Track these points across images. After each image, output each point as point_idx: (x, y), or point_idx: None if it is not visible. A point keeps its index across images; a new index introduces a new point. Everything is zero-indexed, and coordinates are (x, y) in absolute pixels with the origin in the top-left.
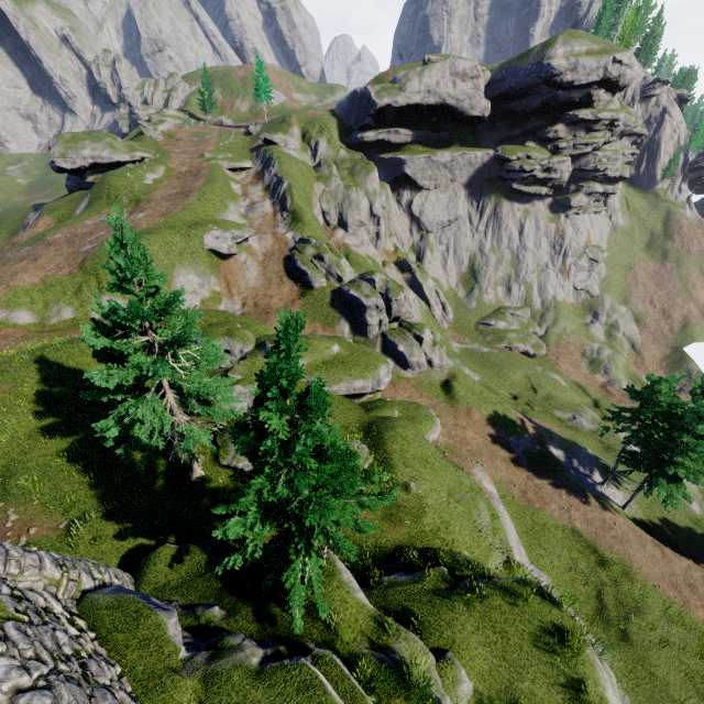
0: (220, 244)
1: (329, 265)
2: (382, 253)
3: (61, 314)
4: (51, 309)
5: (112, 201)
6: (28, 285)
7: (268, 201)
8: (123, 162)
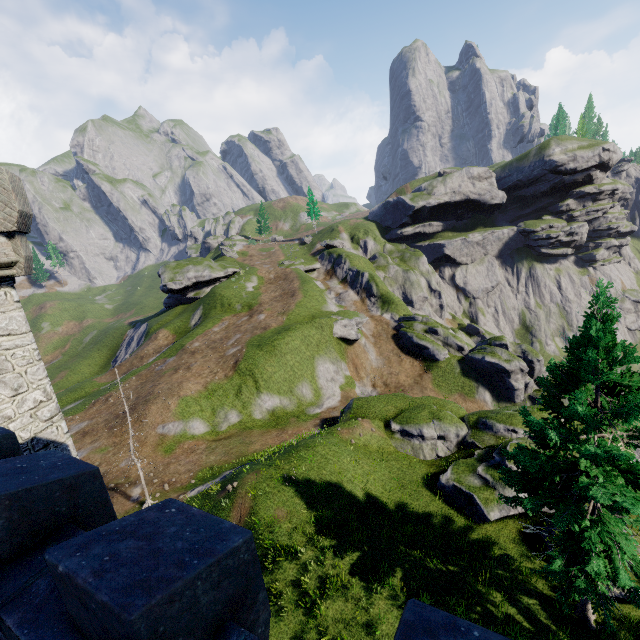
0: (348, 331)
1: (445, 337)
2: (446, 322)
3: (228, 418)
4: (218, 415)
5: (227, 309)
6: (194, 393)
7: (351, 291)
8: (219, 277)
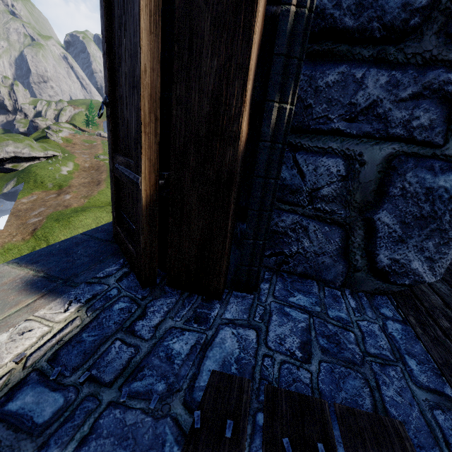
0: None
1: None
2: None
3: None
4: None
5: (39, 185)
6: None
7: None
8: (39, 157)
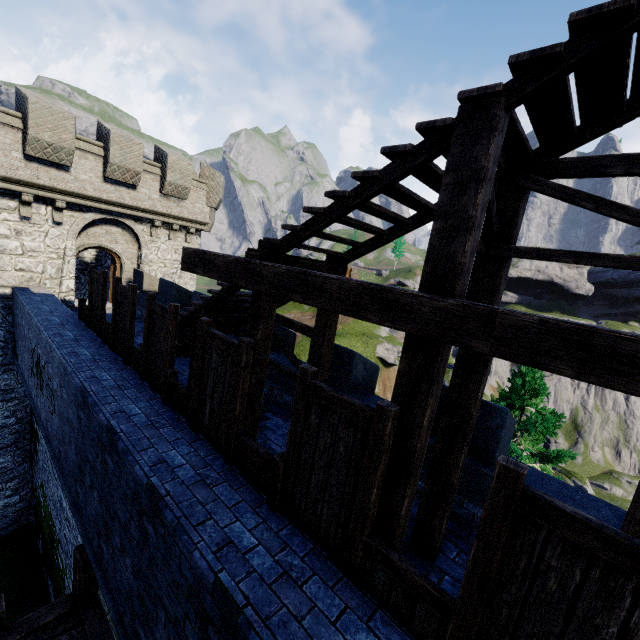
0: (388, 355)
1: None
2: (489, 387)
3: None
4: None
5: (297, 305)
6: None
7: None
8: None
